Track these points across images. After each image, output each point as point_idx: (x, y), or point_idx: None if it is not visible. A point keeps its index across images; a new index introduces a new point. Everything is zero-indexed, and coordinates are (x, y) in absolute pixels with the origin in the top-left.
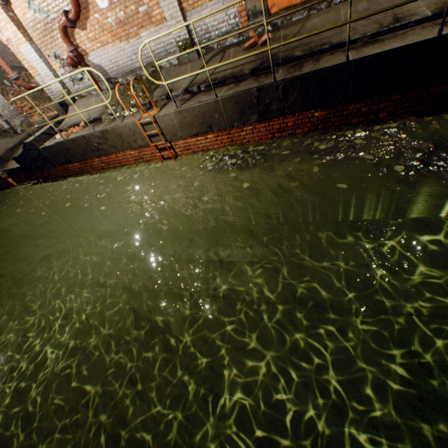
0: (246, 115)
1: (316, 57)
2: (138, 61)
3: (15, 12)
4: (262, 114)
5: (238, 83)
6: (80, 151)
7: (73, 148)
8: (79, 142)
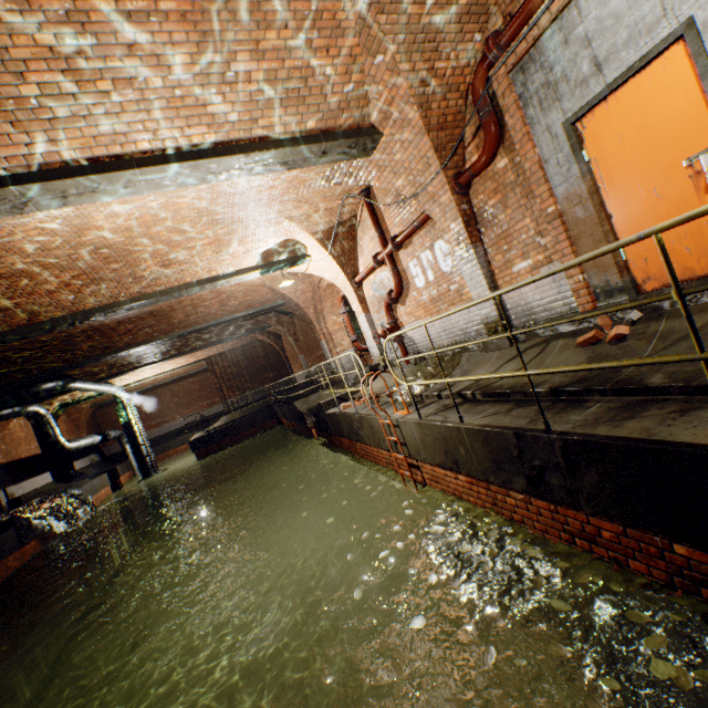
0: (505, 469)
1: (701, 397)
2: (446, 338)
3: (363, 291)
4: (534, 481)
5: (516, 405)
6: (346, 428)
7: (342, 422)
8: (346, 418)
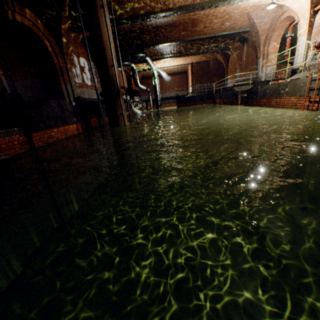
0: None
1: None
2: None
3: (314, 19)
4: None
5: None
6: (271, 92)
7: (269, 89)
8: (274, 86)
